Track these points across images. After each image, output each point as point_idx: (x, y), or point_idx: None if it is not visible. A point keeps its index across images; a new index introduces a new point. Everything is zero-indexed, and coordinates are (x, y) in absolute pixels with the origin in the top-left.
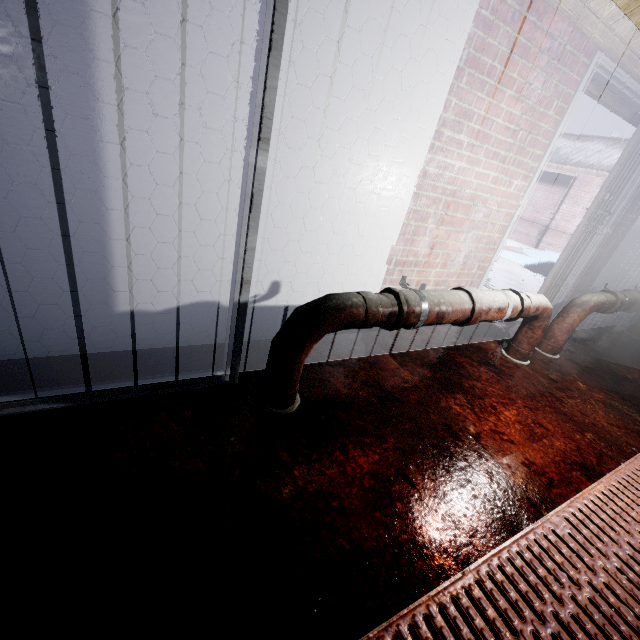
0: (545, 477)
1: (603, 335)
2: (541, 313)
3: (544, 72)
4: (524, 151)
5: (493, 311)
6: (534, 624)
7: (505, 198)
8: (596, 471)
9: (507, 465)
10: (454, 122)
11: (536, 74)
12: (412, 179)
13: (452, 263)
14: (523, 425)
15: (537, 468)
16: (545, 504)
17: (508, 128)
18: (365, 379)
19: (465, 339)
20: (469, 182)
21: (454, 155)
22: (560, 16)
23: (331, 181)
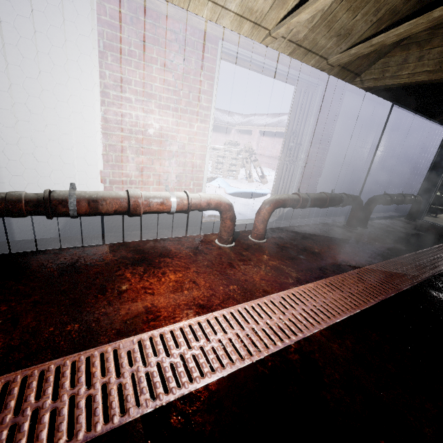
0: (155, 315)
1: (323, 228)
2: (217, 207)
3: (180, 54)
4: (192, 104)
5: (155, 204)
6: (5, 418)
7: (192, 135)
8: (210, 309)
9: (128, 308)
10: (115, 86)
11: (174, 55)
12: (96, 123)
13: (167, 181)
14: (177, 283)
15: (155, 309)
16: (131, 332)
17: (168, 89)
18: (65, 261)
19: (193, 234)
20: (152, 125)
21: (127, 107)
22: (174, 20)
23: (18, 126)
